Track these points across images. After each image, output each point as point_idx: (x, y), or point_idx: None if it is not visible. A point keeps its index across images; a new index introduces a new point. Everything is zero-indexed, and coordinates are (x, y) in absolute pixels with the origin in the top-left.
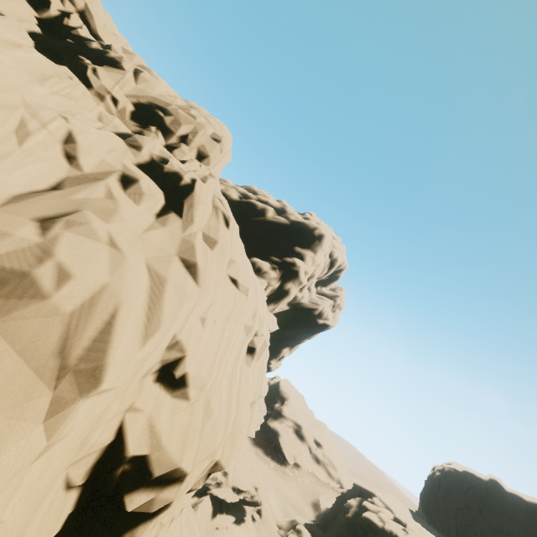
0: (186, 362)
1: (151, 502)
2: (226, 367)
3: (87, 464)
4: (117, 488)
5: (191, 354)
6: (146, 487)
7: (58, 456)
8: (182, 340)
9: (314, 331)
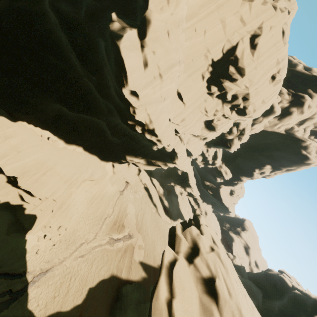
0: (260, 38)
1: (233, 74)
2: (264, 66)
3: (228, 47)
4: (228, 63)
5: (263, 36)
6: (234, 68)
7: (233, 24)
8: (263, 28)
9: (295, 160)
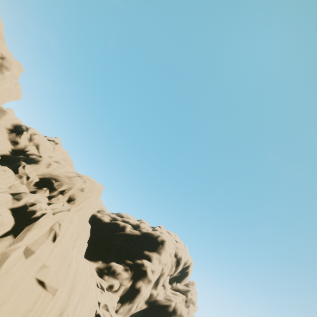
0: None
1: None
2: None
3: None
4: None
5: None
6: None
7: None
8: None
9: None
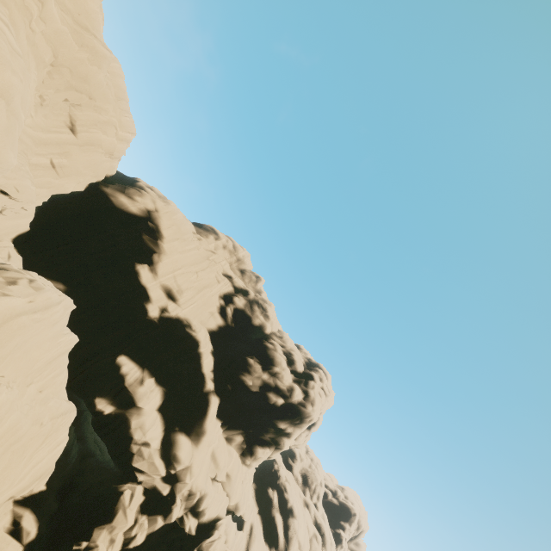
0: None
1: None
2: None
3: None
4: None
5: None
6: None
7: None
8: None
9: None
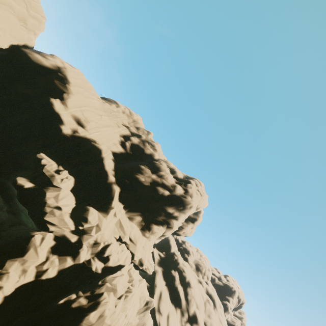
0: None
1: None
2: None
3: None
4: None
5: None
6: None
7: None
8: None
9: None
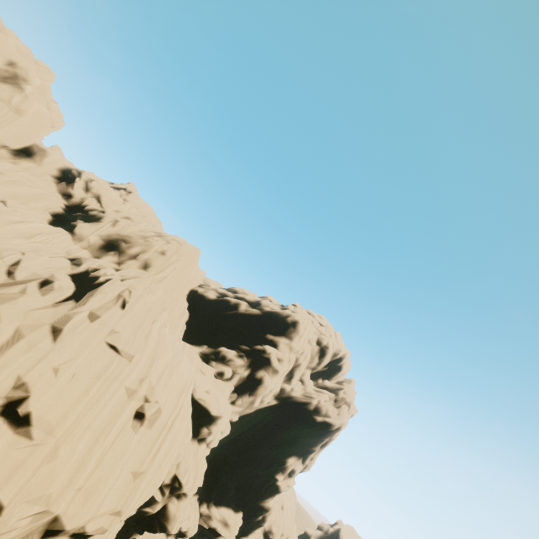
0: (30, 401)
1: None
2: (93, 422)
3: None
4: None
5: (36, 396)
6: None
7: None
8: (29, 382)
9: (318, 432)
